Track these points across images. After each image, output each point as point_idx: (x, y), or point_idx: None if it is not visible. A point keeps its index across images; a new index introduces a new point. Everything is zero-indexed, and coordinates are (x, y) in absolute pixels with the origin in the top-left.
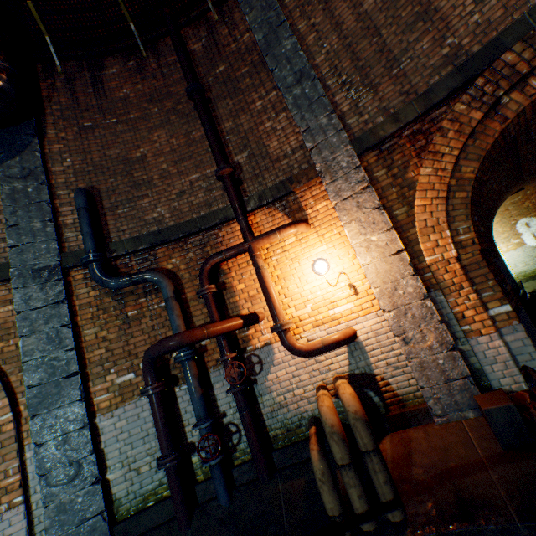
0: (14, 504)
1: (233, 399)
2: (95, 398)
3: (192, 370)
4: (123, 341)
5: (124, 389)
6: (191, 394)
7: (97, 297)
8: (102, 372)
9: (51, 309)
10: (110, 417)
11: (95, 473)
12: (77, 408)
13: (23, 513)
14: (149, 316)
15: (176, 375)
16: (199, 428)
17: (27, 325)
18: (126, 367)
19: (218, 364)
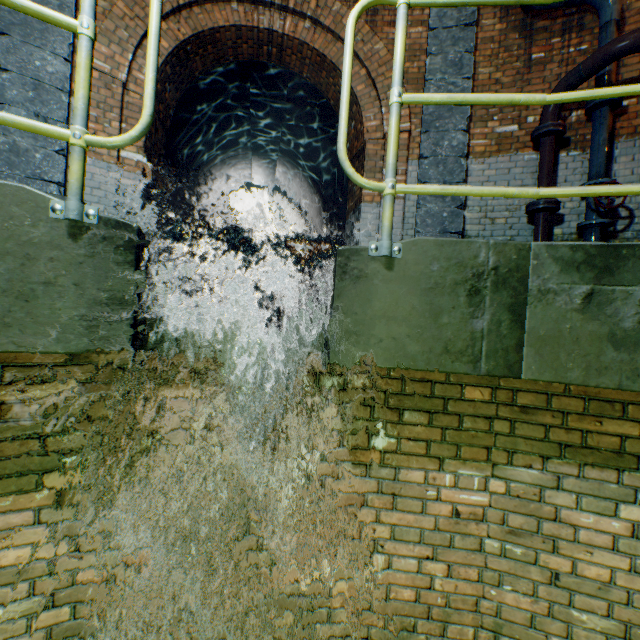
0: (397, 197)
1: (639, 179)
2: (471, 141)
3: (607, 119)
4: (516, 88)
5: (501, 140)
6: (594, 148)
7: (501, 33)
8: (484, 117)
9: (459, 32)
10: (480, 164)
11: (460, 200)
12: (460, 138)
13: (401, 207)
14: (557, 62)
15: (567, 139)
16: (595, 182)
17: (435, 44)
18: (511, 118)
19: (634, 134)
